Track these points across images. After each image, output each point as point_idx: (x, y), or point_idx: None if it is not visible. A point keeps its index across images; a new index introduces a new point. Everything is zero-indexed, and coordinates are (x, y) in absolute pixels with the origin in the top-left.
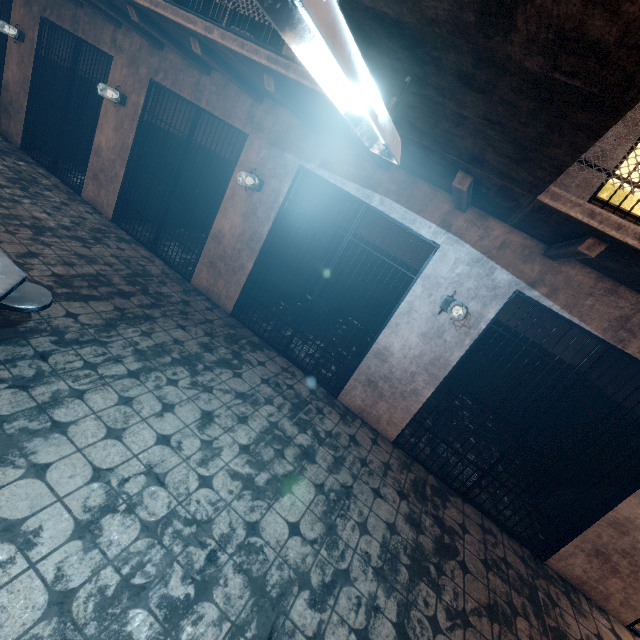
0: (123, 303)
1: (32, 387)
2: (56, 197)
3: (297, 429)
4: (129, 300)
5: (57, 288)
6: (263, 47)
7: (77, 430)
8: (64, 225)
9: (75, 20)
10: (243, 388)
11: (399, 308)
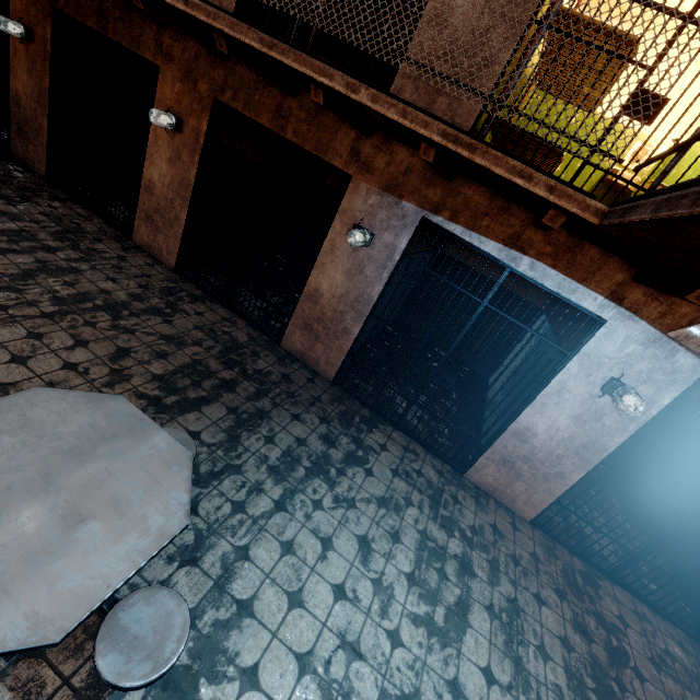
0: (232, 399)
1: (200, 558)
2: (110, 250)
3: (445, 533)
4: (236, 393)
5: (165, 397)
6: (437, 120)
7: (262, 607)
8: (134, 293)
9: (101, 14)
10: (380, 490)
11: (547, 387)
